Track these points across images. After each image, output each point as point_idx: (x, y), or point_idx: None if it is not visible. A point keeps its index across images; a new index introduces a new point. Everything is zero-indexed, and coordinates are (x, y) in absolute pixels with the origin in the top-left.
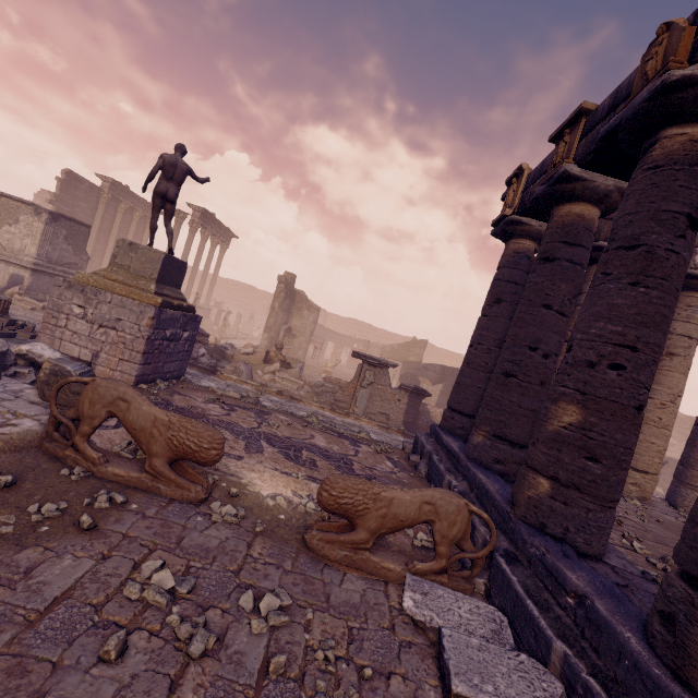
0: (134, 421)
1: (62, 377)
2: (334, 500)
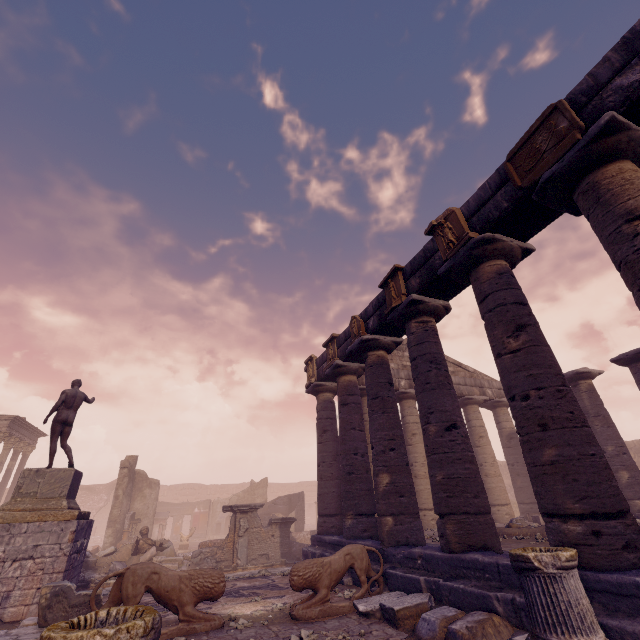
0: (167, 585)
1: (63, 595)
2: (302, 578)
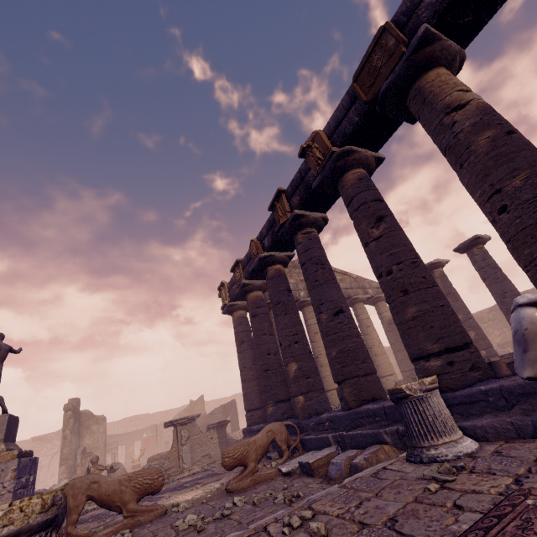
0: (107, 490)
1: None
2: (232, 458)
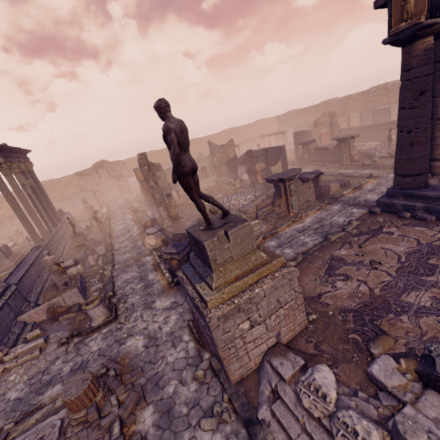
0: None
1: None
2: None
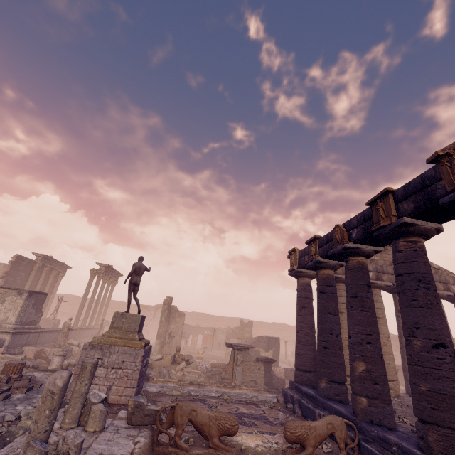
0: (201, 420)
1: (140, 407)
2: (293, 435)
